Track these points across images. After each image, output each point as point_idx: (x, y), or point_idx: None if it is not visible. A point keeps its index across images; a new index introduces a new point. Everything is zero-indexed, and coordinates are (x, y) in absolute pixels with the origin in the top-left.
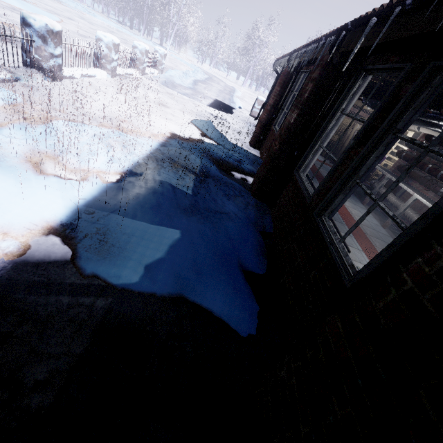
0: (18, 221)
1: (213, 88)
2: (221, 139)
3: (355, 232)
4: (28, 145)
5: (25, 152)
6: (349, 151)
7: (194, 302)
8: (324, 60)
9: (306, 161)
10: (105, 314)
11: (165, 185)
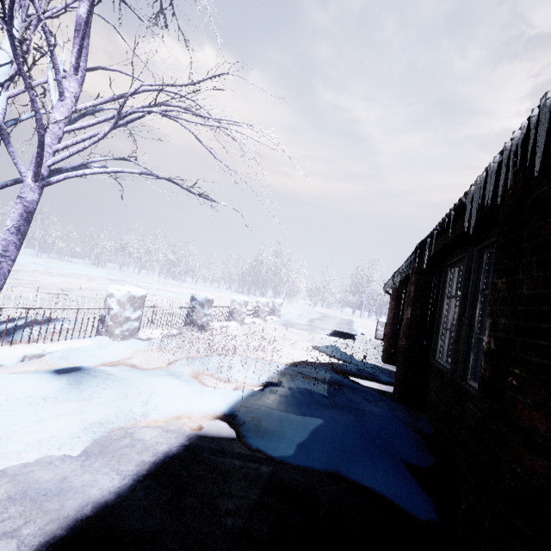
0: (197, 410)
1: (330, 322)
2: (348, 357)
3: None
4: (194, 368)
5: (193, 372)
6: (461, 318)
7: (353, 482)
8: (415, 269)
9: (437, 346)
10: (270, 477)
11: (302, 389)
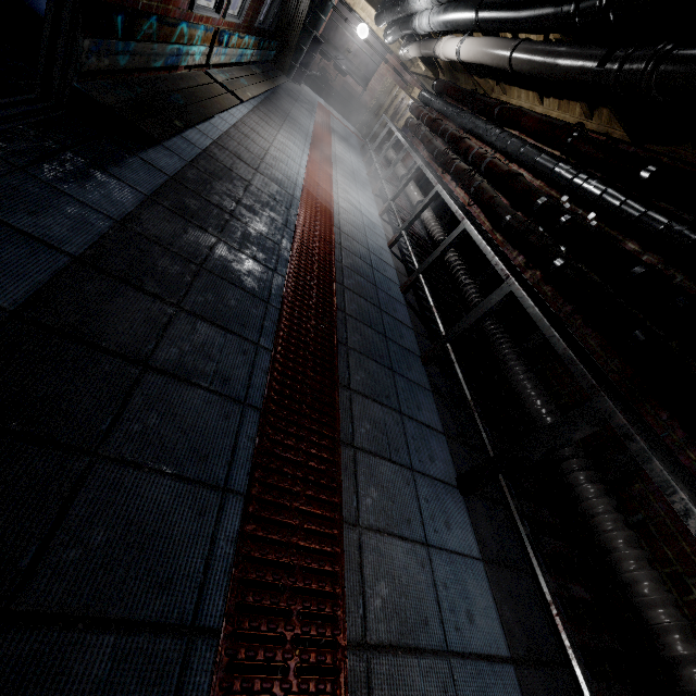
0: None
1: None
2: None
3: (318, 147)
4: None
5: None
6: None
7: (38, 16)
8: None
9: None
10: None
11: None
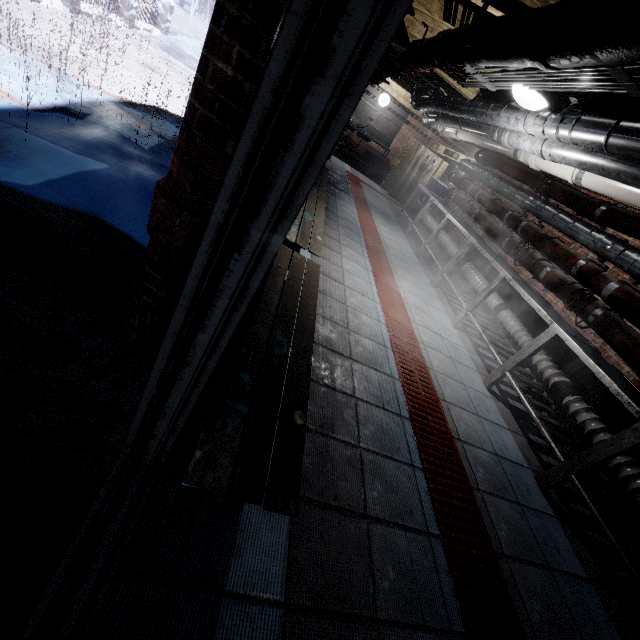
0: None
1: None
2: None
3: (372, 246)
4: None
5: None
6: None
7: (111, 226)
8: None
9: None
10: None
11: (110, 130)
